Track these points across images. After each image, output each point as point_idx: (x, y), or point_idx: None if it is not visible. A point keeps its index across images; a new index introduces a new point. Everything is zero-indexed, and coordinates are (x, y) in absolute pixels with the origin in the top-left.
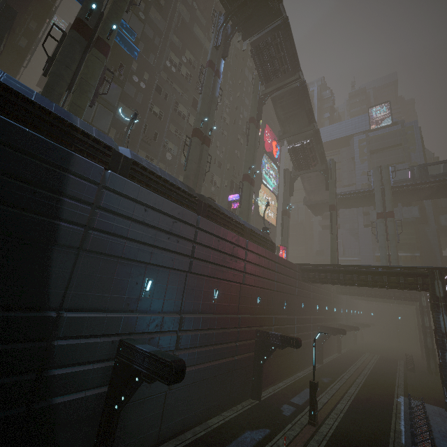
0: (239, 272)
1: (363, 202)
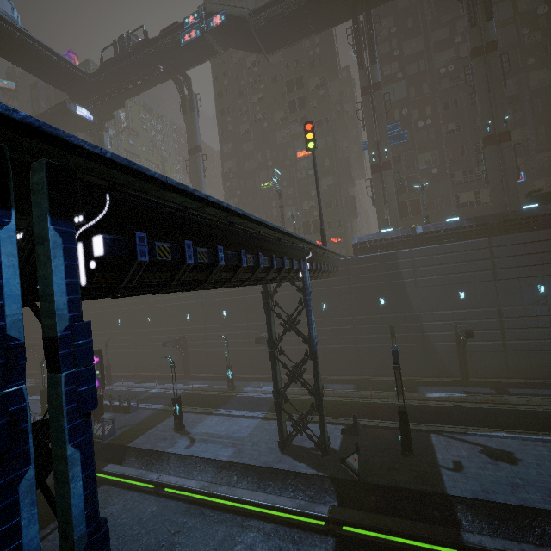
0: None
1: None
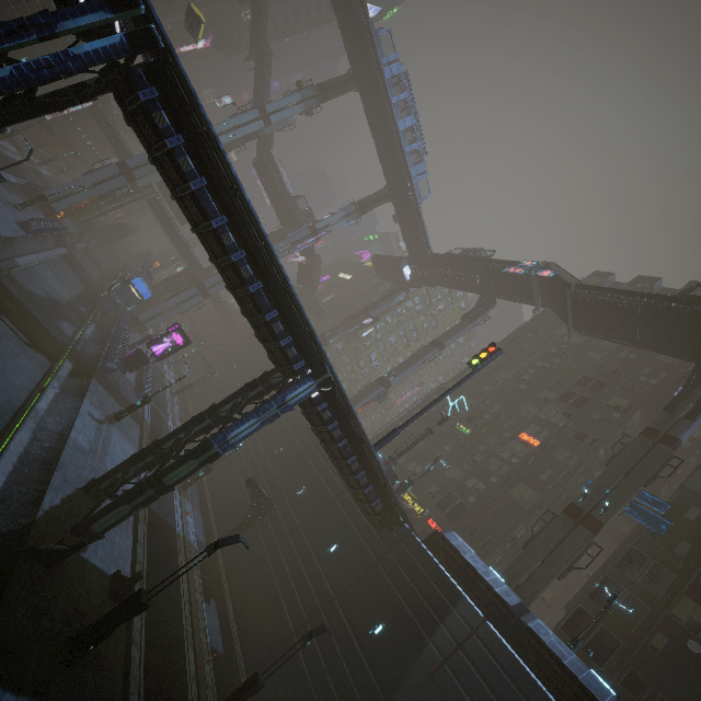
0: None
1: None
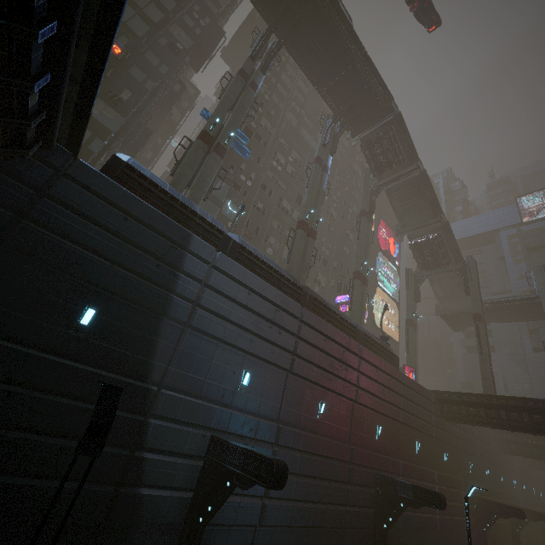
0: (350, 384)
1: (525, 313)
